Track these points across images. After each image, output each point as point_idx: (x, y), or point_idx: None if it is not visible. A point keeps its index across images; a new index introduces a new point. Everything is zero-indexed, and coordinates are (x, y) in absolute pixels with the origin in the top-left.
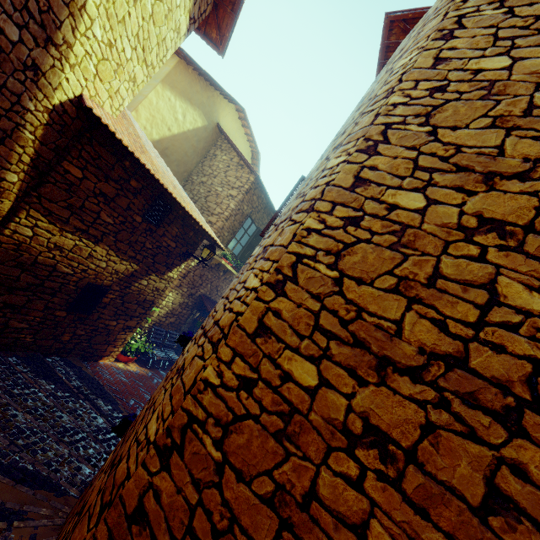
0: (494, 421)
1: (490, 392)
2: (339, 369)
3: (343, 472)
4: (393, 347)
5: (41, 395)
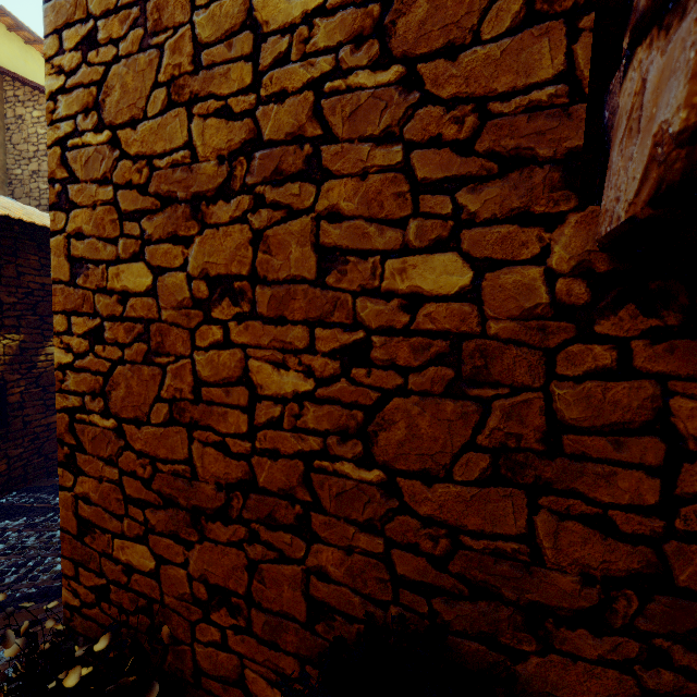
0: (302, 183)
1: (290, 155)
2: (163, 245)
3: (212, 342)
4: (196, 177)
5: (10, 533)
